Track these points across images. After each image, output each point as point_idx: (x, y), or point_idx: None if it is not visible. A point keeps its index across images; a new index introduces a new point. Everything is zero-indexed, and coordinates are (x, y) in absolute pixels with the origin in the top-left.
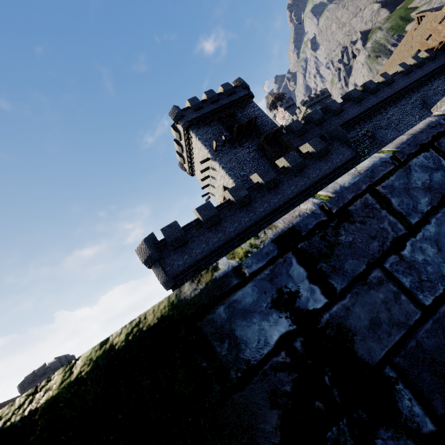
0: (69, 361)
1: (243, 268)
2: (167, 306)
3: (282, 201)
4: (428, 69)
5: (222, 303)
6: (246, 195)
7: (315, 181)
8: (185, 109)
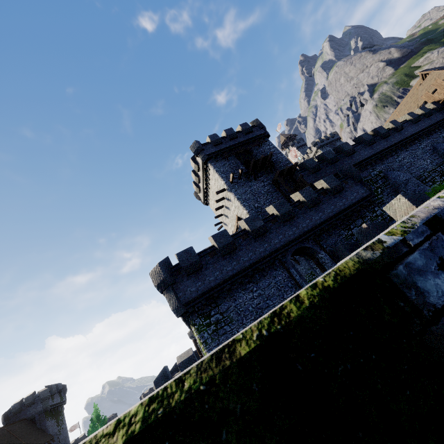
0: (60, 392)
1: (407, 240)
2: (356, 263)
3: (297, 234)
4: (436, 119)
5: (400, 263)
6: (262, 225)
7: (330, 216)
8: (205, 144)
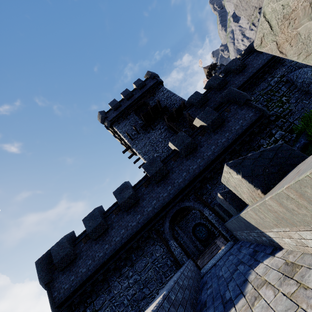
0: None
1: None
2: None
3: (172, 194)
4: None
5: None
6: (130, 195)
7: (210, 161)
8: (107, 111)
